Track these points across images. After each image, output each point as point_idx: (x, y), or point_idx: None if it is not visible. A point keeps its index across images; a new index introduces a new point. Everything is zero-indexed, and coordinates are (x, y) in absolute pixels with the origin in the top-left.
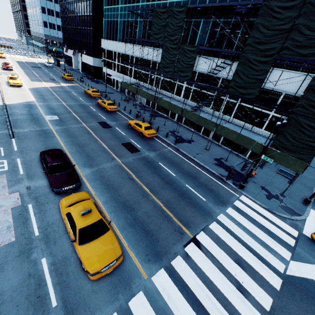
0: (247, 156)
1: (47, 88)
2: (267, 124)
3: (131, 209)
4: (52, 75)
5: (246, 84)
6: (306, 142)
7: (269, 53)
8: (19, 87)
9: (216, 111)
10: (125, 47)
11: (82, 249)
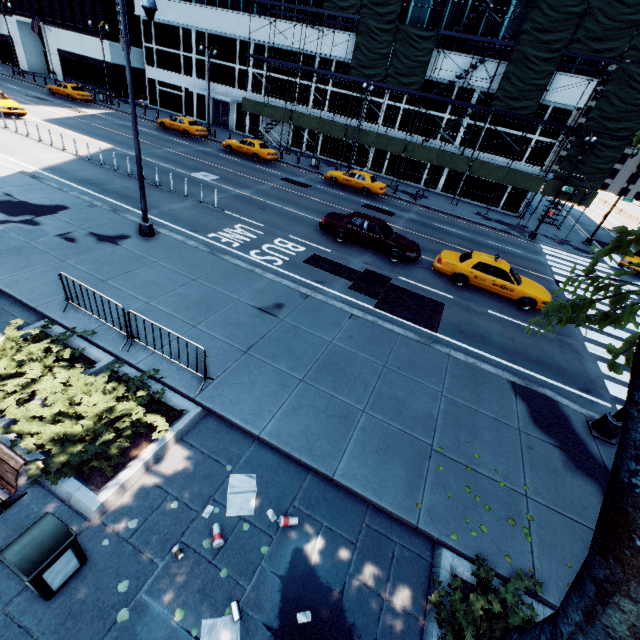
0: (501, 207)
1: (79, 121)
2: (529, 154)
3: None
4: (18, 88)
5: (520, 93)
6: (596, 166)
7: (555, 47)
8: (18, 118)
9: (449, 144)
10: (250, 20)
11: (524, 288)
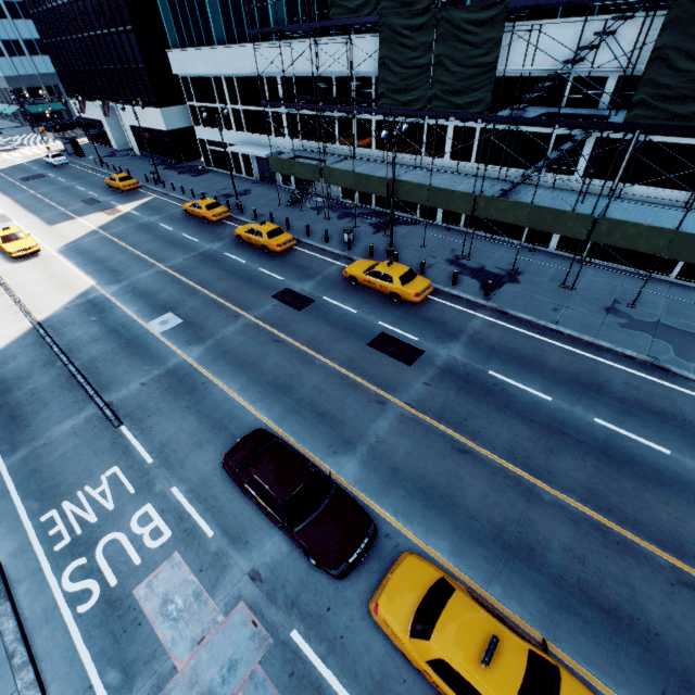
0: (675, 275)
1: (99, 235)
2: None
3: (526, 552)
4: (83, 189)
5: None
6: None
7: None
8: (34, 255)
9: (564, 176)
10: (255, 58)
11: None
